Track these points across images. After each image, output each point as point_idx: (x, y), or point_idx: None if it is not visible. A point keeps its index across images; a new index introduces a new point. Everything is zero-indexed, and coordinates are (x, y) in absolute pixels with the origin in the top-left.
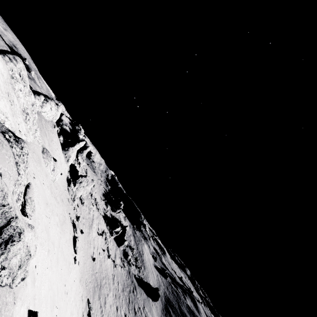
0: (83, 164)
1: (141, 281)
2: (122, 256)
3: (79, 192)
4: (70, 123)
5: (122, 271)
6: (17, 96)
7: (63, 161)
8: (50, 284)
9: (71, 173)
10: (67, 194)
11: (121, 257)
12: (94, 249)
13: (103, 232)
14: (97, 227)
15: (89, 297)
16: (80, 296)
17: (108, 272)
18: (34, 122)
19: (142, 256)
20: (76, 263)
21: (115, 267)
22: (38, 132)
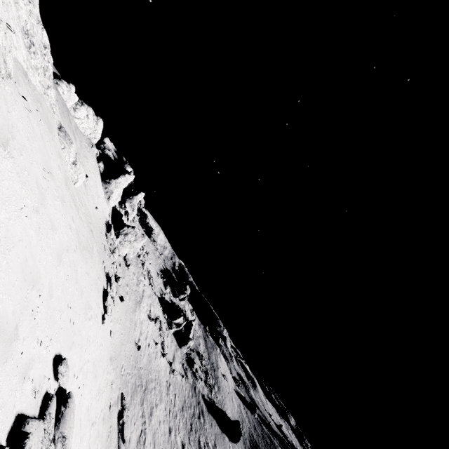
0: (133, 215)
1: (213, 406)
2: (185, 362)
3: (124, 248)
4: (116, 152)
5: (183, 383)
6: (14, 0)
7: (102, 196)
8: (30, 245)
9: (113, 221)
10: (104, 240)
11: (182, 363)
12: (141, 336)
13: (157, 318)
14: (148, 308)
15: (125, 393)
16: (108, 378)
17: (161, 375)
18: (46, 74)
19: (216, 370)
20: (104, 323)
21: (172, 373)
22: (52, 92)
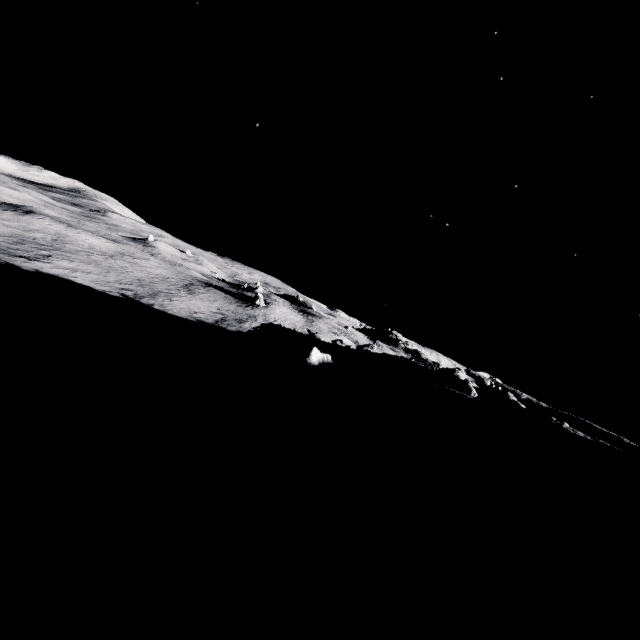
0: None
1: None
2: None
3: None
4: (467, 374)
5: None
6: None
7: None
8: None
9: None
10: None
11: None
12: None
13: None
14: None
15: None
16: None
17: None
18: None
19: None
20: None
21: None
22: None
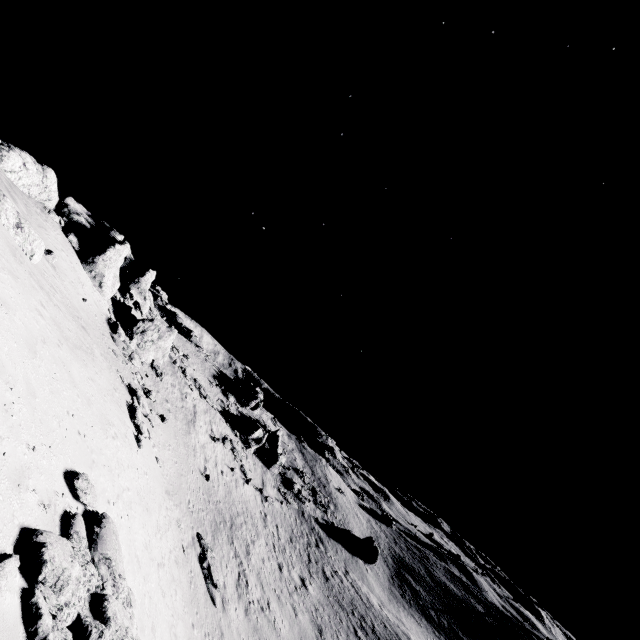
0: (147, 305)
1: (333, 529)
2: (280, 485)
3: (147, 353)
4: (91, 216)
5: (285, 510)
6: None
7: (89, 284)
8: None
9: (119, 318)
10: (111, 344)
11: (277, 487)
12: (208, 464)
13: (224, 438)
14: (208, 427)
15: (203, 533)
16: (170, 516)
17: (250, 507)
18: None
19: (326, 486)
20: (141, 446)
21: (265, 501)
22: None
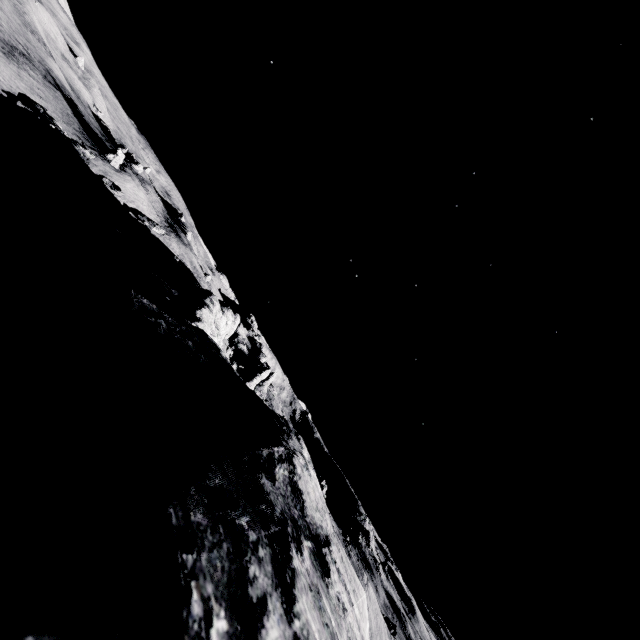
0: None
1: None
2: None
3: None
4: (249, 337)
5: None
6: None
7: None
8: None
9: None
10: None
11: None
12: None
13: None
14: None
15: None
16: None
17: None
18: None
19: None
20: None
21: None
22: None
